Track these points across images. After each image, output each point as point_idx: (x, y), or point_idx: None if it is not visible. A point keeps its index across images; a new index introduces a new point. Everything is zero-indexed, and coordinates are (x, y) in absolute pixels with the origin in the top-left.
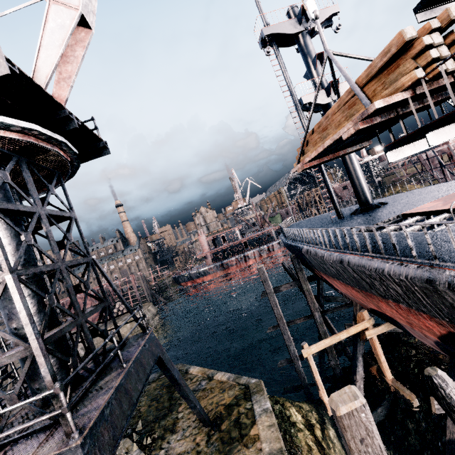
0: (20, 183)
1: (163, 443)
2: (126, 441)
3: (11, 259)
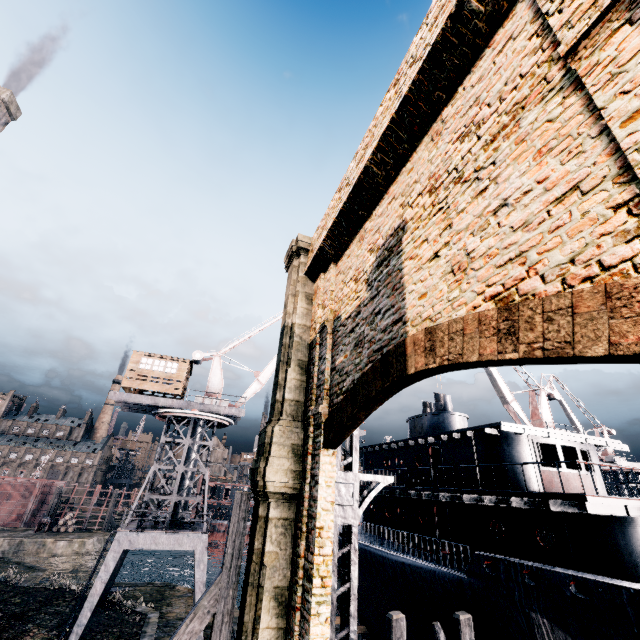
0: None
1: (163, 608)
2: (133, 602)
3: (195, 461)
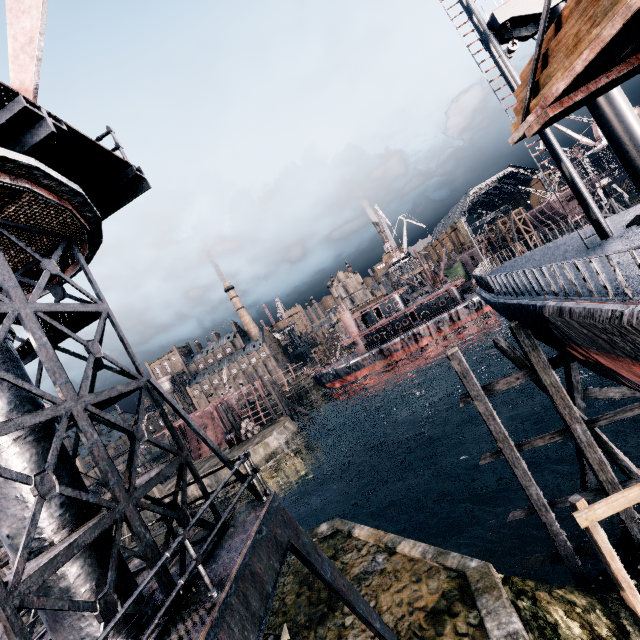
0: (16, 268)
1: None
2: None
3: None
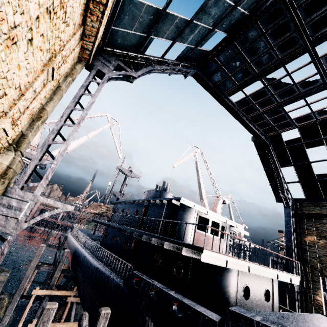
0: None
1: None
2: None
3: None
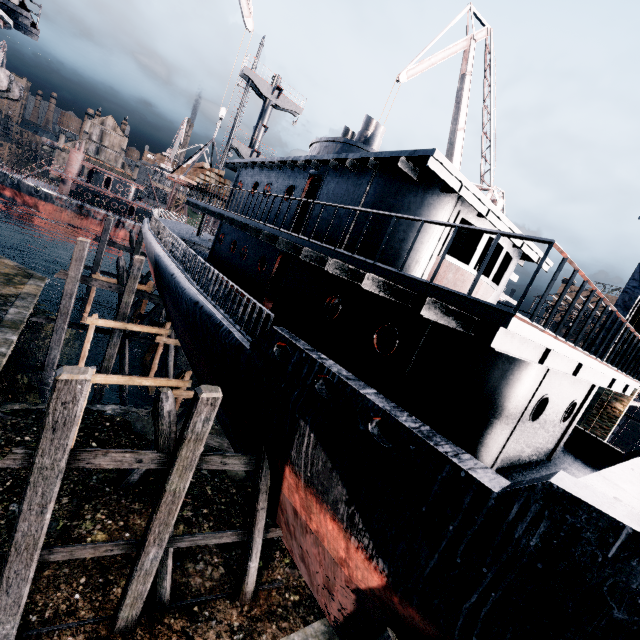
0: None
1: None
2: None
3: None
